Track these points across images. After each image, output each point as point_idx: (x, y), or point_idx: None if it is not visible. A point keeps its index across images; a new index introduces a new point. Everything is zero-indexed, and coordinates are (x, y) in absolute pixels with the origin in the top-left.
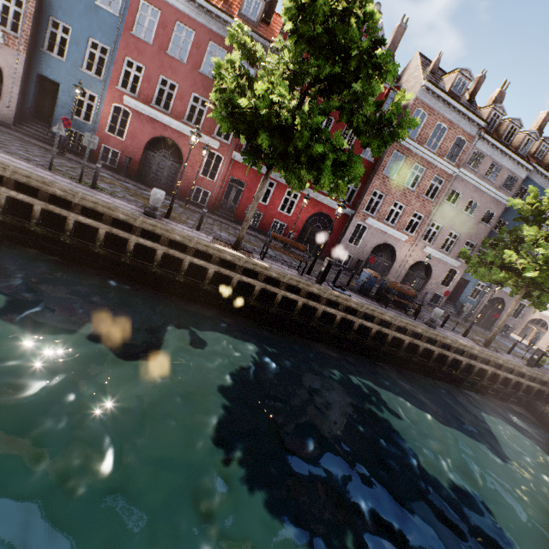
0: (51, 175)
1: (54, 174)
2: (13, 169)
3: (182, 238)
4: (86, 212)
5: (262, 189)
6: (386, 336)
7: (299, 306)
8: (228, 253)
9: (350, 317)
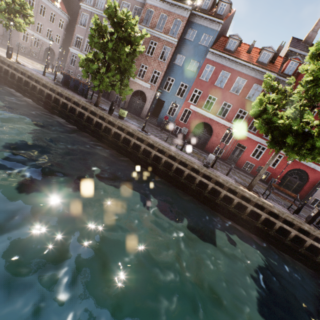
0: (167, 144)
1: (167, 144)
2: (159, 144)
3: (222, 181)
4: (180, 163)
5: (273, 159)
6: None
7: (291, 235)
8: (247, 193)
9: None
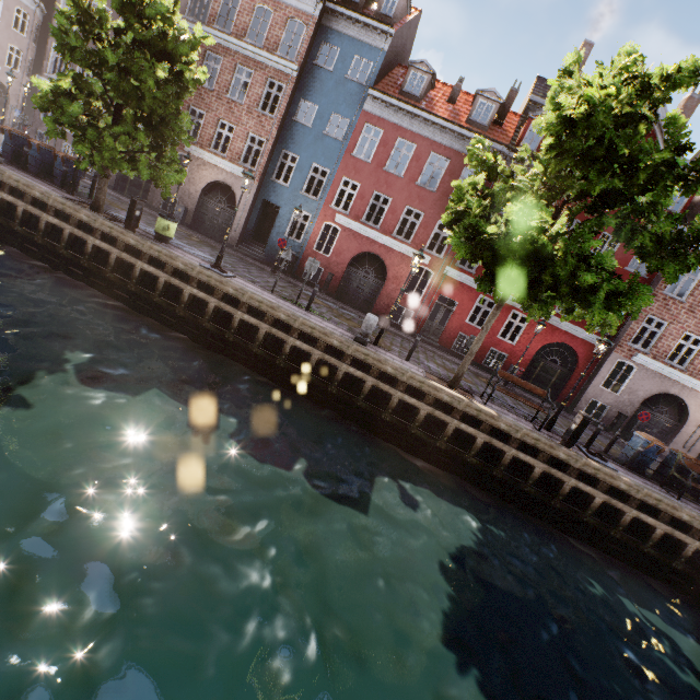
0: (273, 298)
1: (275, 297)
2: (249, 294)
3: (394, 370)
4: (302, 336)
5: (494, 317)
6: (681, 546)
7: (536, 474)
8: (446, 393)
9: (617, 504)
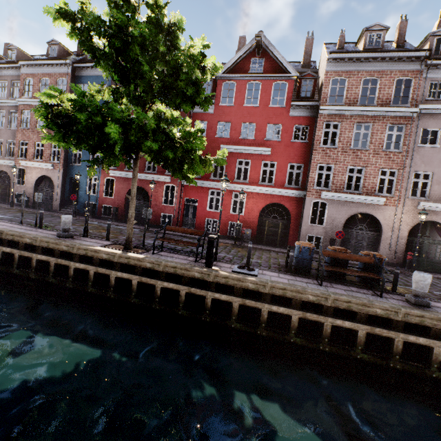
0: (13, 226)
1: (20, 225)
2: None
3: (67, 247)
4: (13, 244)
5: (133, 188)
6: (322, 326)
7: (182, 296)
8: (103, 252)
9: (250, 303)
